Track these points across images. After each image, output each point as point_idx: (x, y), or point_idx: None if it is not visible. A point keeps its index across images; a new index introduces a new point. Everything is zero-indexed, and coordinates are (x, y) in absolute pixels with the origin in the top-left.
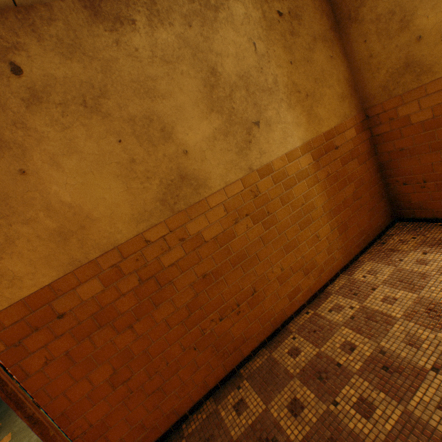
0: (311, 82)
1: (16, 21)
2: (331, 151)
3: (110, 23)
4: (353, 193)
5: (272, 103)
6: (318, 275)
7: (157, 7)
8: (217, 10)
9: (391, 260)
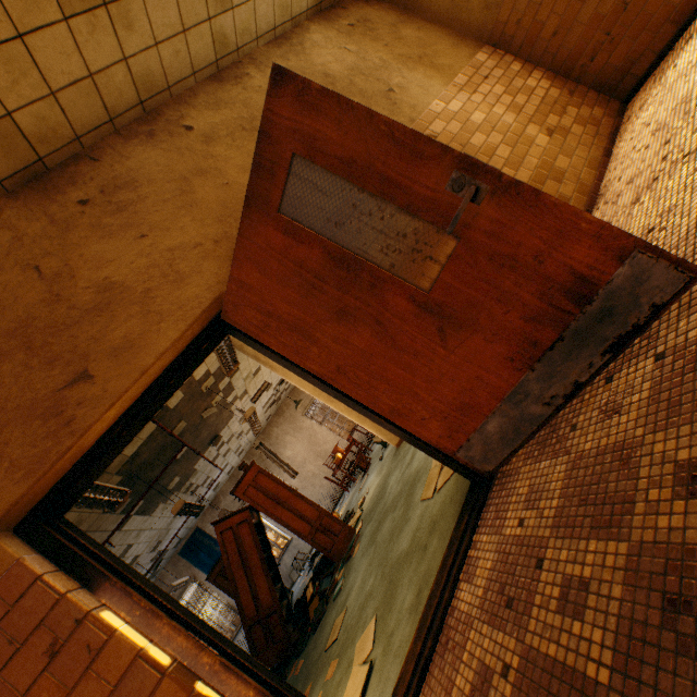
0: (416, 49)
1: (176, 105)
2: (482, 82)
3: (233, 82)
4: (542, 102)
5: (392, 74)
6: (575, 180)
7: (259, 61)
8: (302, 44)
9: (647, 106)
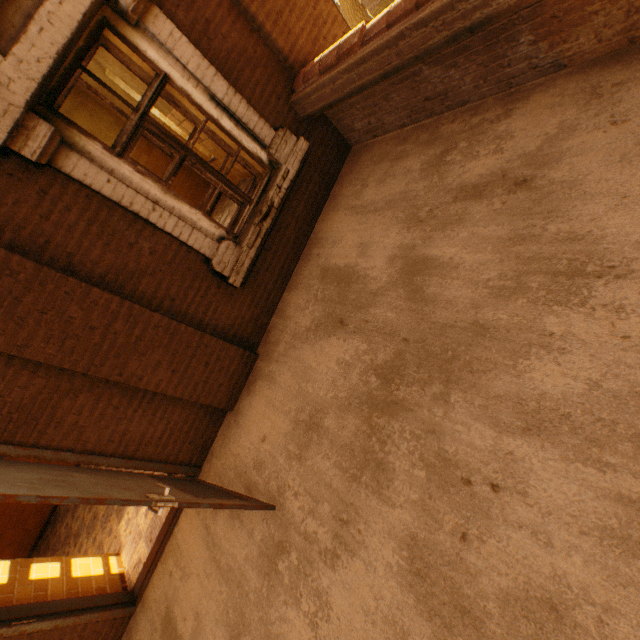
0: None
1: None
2: None
3: None
4: None
5: None
6: None
7: None
8: None
9: None
